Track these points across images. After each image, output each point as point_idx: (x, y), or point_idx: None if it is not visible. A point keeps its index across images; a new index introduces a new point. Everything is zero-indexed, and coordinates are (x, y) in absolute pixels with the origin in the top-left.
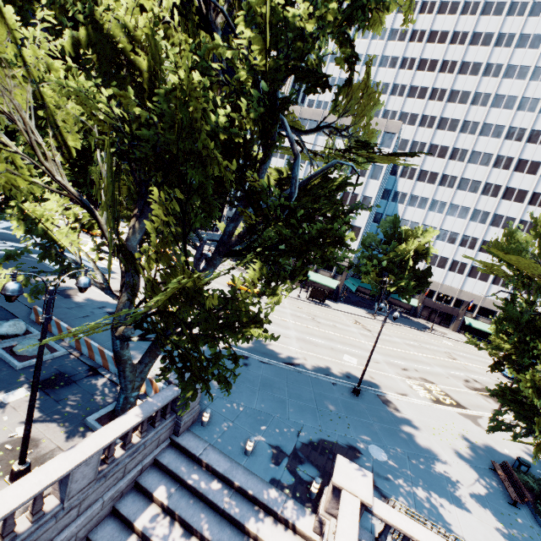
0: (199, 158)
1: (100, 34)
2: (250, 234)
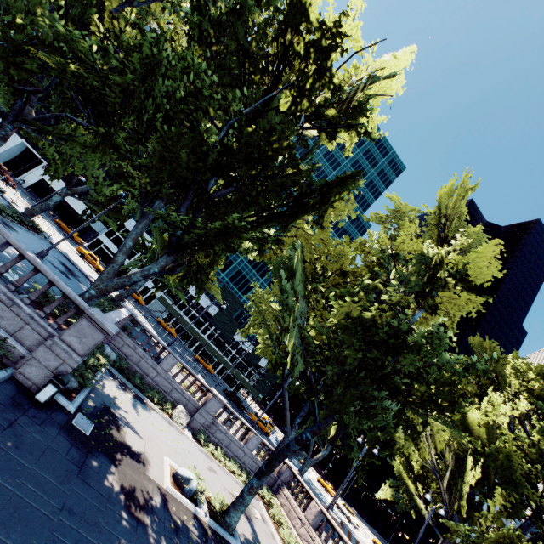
0: (512, 480)
1: (464, 416)
2: (540, 541)
